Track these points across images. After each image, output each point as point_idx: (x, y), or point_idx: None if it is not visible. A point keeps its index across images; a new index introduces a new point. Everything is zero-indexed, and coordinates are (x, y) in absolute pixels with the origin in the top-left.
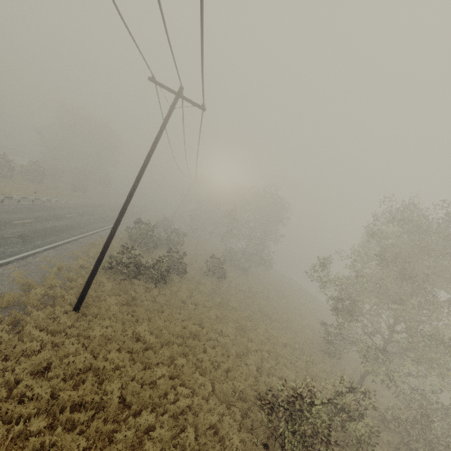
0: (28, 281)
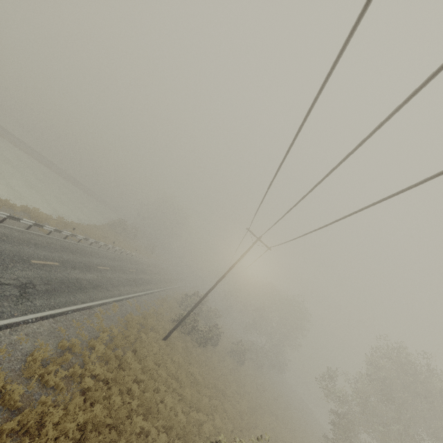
0: (146, 312)
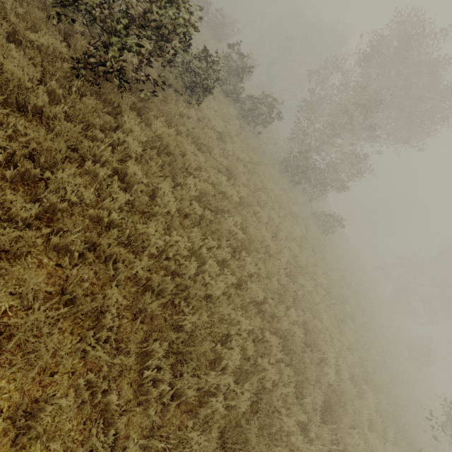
0: None
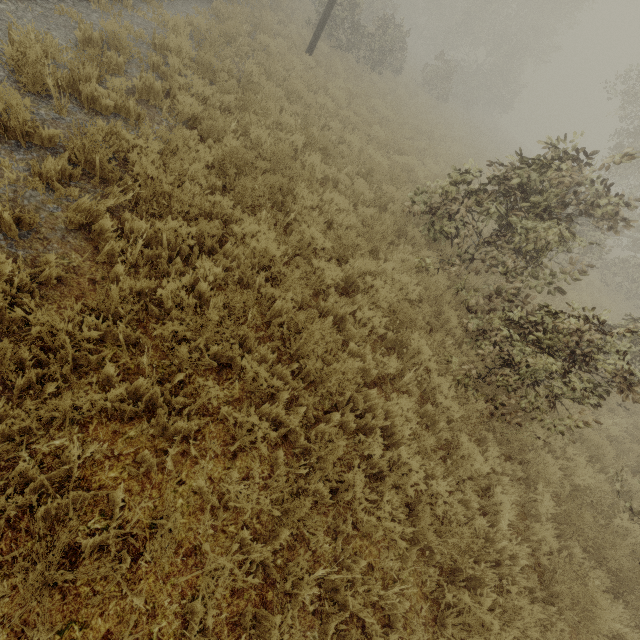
0: (250, 1)
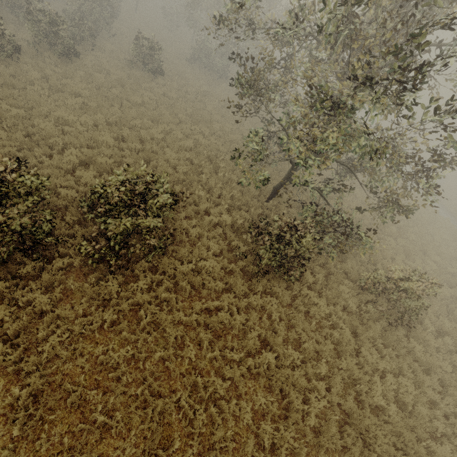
0: None
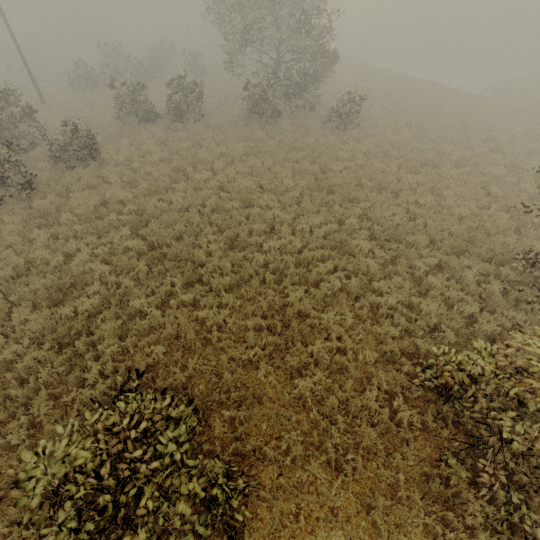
0: None
